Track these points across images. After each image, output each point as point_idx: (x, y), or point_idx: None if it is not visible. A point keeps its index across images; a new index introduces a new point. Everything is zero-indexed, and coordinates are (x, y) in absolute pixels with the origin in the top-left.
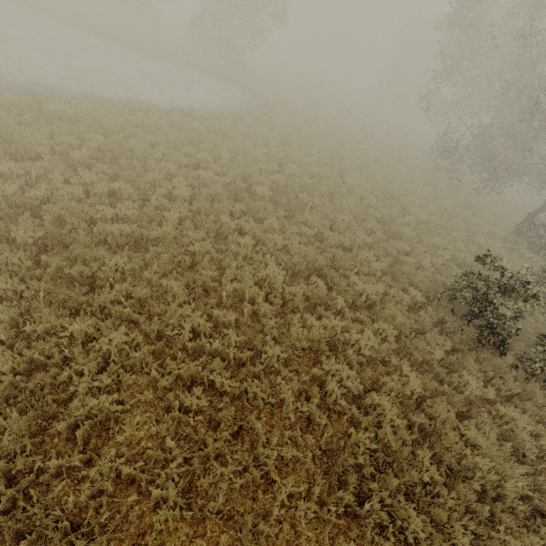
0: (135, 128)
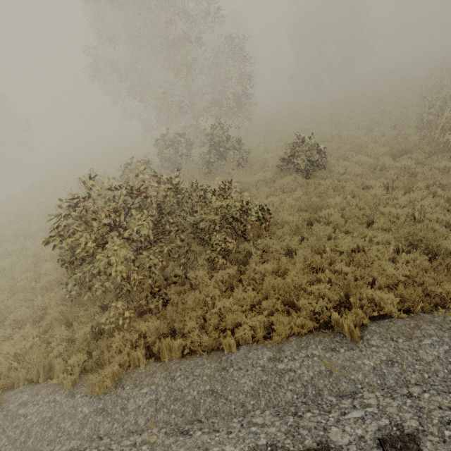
0: None
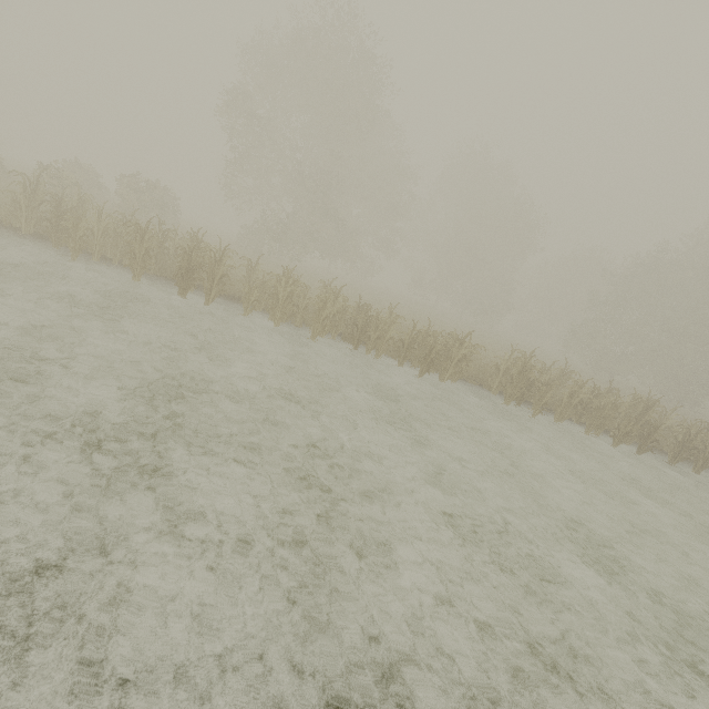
0: None
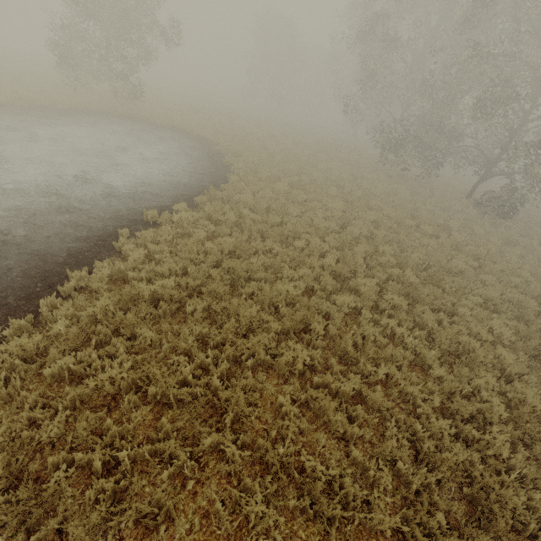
0: (224, 257)
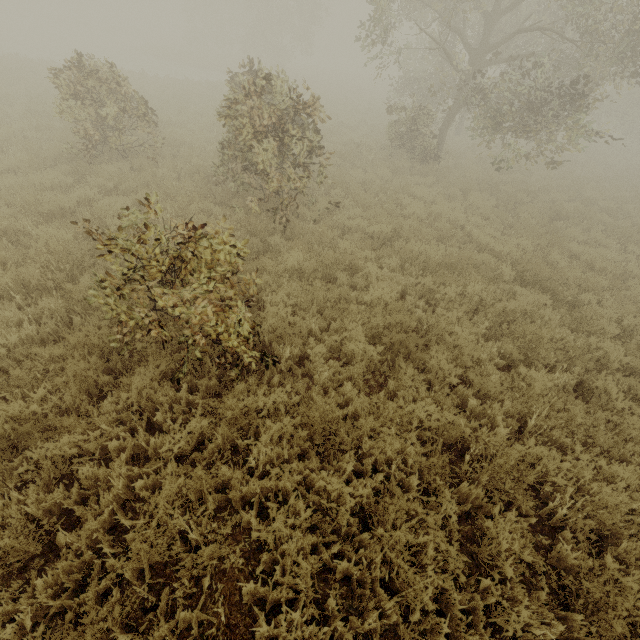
0: None
